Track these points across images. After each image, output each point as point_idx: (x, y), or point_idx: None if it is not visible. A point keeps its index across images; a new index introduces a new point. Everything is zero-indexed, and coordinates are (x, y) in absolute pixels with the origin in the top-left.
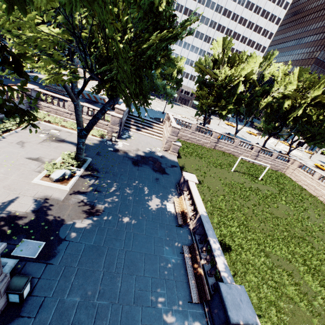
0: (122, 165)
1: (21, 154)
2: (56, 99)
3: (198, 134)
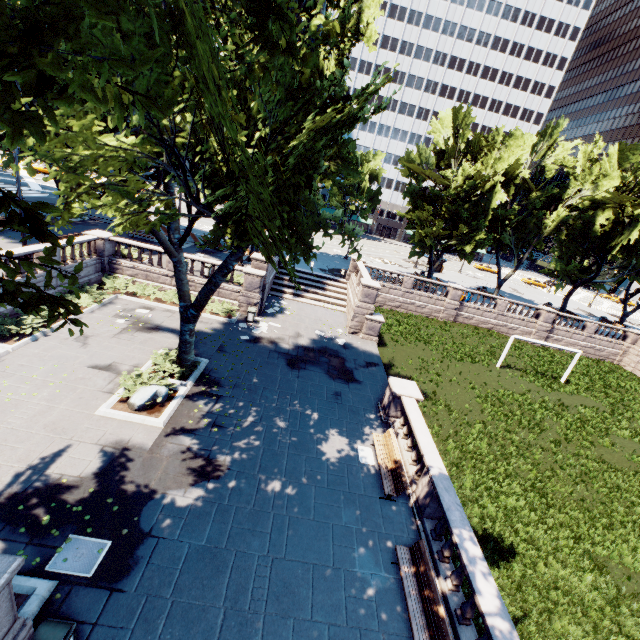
0: (266, 370)
1: (81, 360)
2: (148, 252)
3: (418, 295)
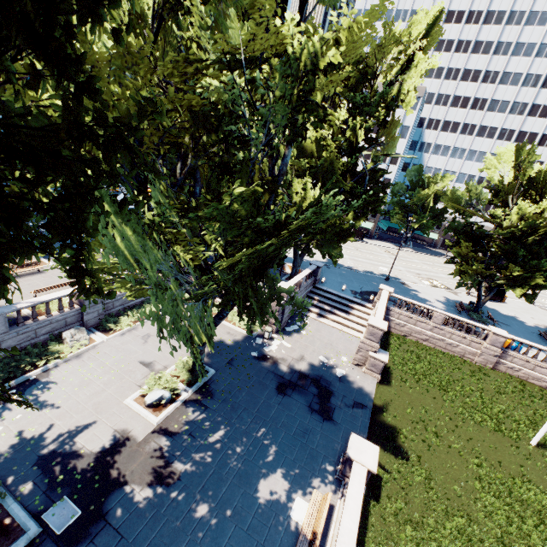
0: (255, 390)
1: (137, 355)
2: None
3: (449, 333)
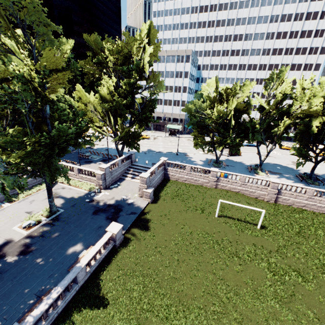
0: (82, 214)
1: (25, 209)
2: (78, 164)
3: (194, 175)
